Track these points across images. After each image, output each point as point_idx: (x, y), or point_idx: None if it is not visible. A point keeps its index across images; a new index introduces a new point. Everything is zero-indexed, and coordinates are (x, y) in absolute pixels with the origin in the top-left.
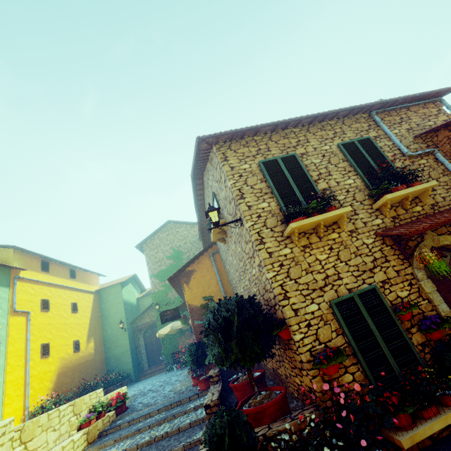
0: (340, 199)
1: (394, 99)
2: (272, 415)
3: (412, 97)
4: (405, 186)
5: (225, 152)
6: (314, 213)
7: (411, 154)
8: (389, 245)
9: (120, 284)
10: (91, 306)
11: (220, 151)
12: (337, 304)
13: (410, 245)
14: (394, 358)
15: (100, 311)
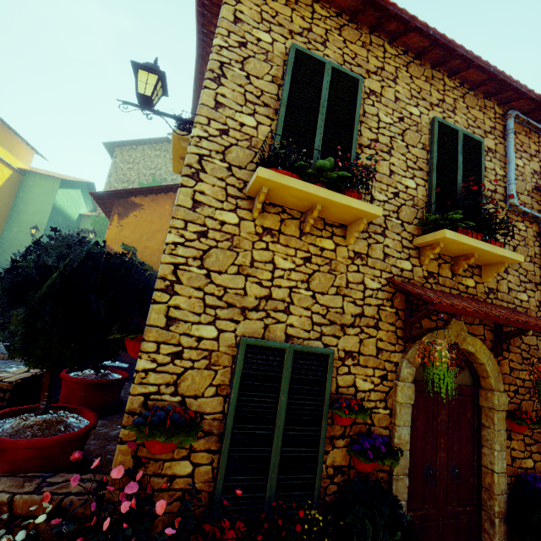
0: (377, 198)
1: None
2: (16, 462)
3: None
4: (480, 237)
5: None
6: (318, 183)
7: (516, 204)
8: (396, 307)
9: (61, 181)
10: (1, 184)
11: None
12: (251, 347)
13: (423, 324)
14: (281, 471)
15: (14, 198)
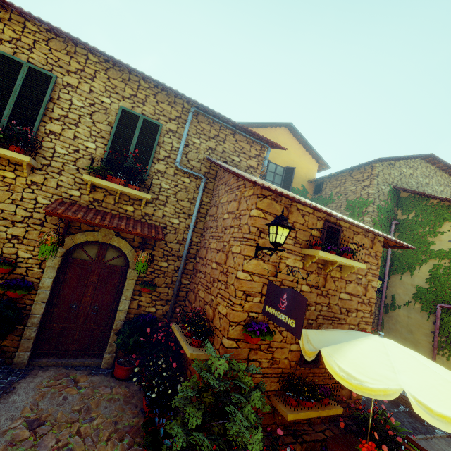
0: (59, 152)
1: (213, 111)
2: None
3: (235, 124)
4: (124, 182)
5: None
6: None
7: (177, 166)
8: None
9: None
10: None
11: None
12: None
13: (82, 228)
14: None
15: None
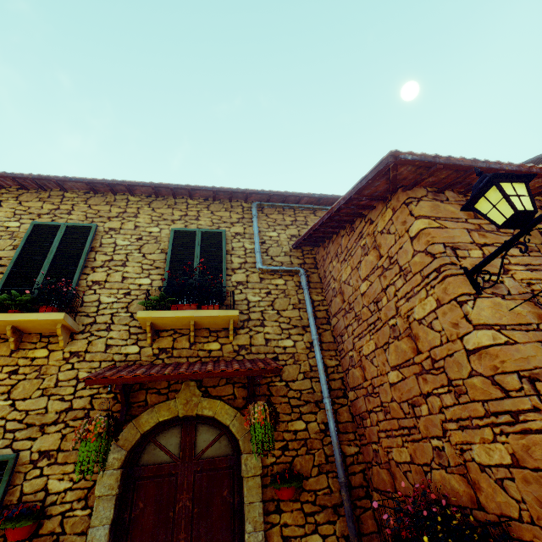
0: (105, 302)
1: (279, 193)
2: None
3: (310, 197)
4: (195, 306)
5: (5, 200)
6: (10, 310)
7: (260, 267)
8: (114, 392)
9: None
10: None
11: (0, 197)
12: None
13: (149, 401)
14: None
15: None
